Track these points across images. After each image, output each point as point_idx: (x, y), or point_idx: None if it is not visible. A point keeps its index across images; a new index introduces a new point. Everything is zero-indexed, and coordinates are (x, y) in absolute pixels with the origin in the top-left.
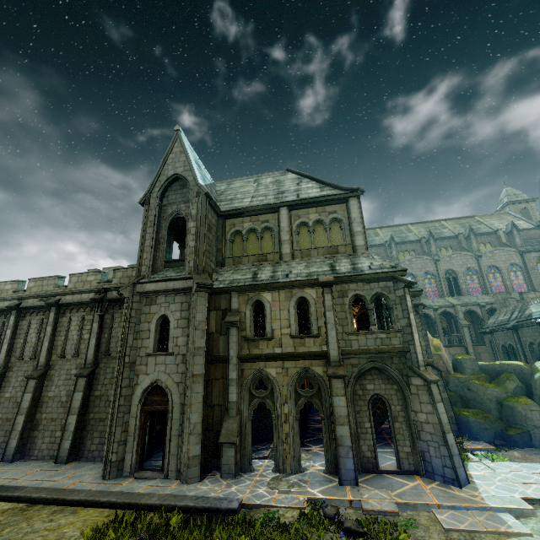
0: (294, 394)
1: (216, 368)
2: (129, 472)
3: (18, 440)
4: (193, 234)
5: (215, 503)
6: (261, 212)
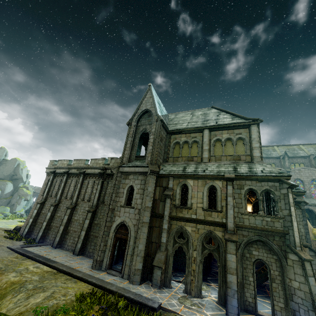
0: (201, 246)
1: (156, 220)
2: (104, 268)
3: (59, 238)
4: (151, 142)
5: (145, 300)
6: (192, 131)
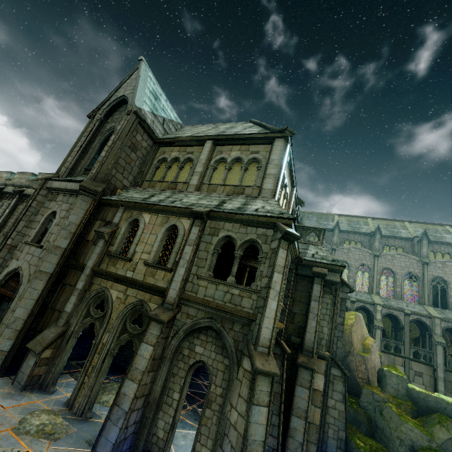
0: (121, 326)
1: (75, 274)
2: None
3: None
4: (109, 146)
5: None
6: (189, 143)
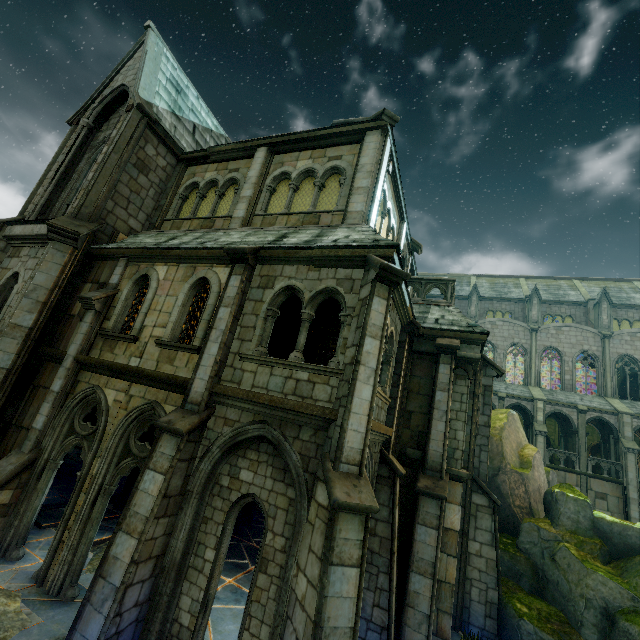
0: (122, 445)
1: (52, 370)
2: None
3: None
4: (98, 163)
5: None
6: (231, 154)
